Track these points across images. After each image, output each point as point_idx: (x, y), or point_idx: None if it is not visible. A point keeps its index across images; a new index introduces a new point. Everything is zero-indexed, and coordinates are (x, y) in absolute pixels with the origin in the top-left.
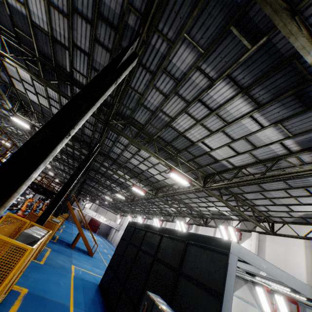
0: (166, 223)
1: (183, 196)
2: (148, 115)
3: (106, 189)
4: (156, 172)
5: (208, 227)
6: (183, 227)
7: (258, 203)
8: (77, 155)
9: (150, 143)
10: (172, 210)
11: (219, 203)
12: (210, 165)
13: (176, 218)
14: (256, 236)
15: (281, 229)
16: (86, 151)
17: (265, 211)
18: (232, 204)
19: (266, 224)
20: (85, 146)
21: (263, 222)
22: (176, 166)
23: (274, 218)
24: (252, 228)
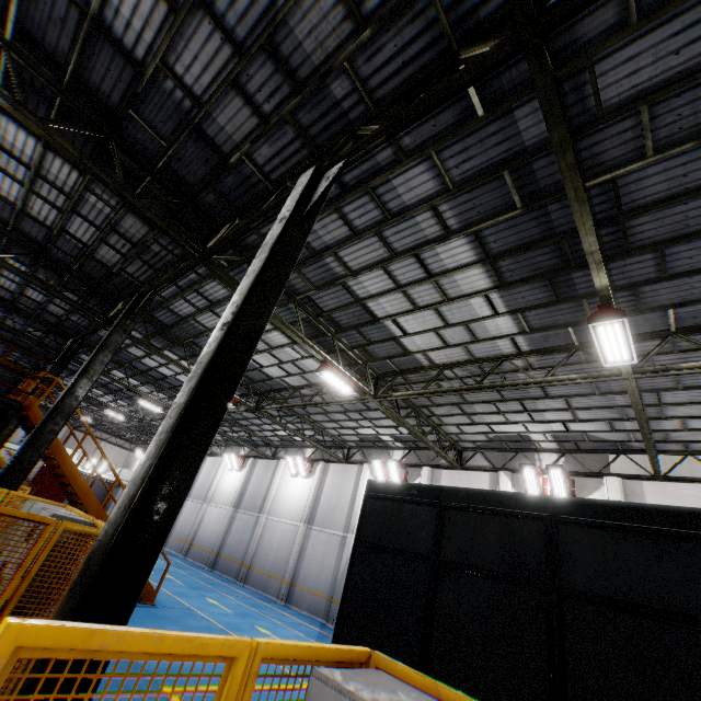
0: (326, 465)
1: (445, 397)
2: (689, 59)
3: (135, 378)
4: (428, 324)
5: (469, 472)
6: (394, 474)
7: (674, 413)
8: (72, 244)
9: (535, 208)
10: (360, 435)
11: (550, 414)
12: (689, 305)
13: (359, 452)
14: (619, 486)
15: (677, 468)
16: (142, 228)
17: (668, 431)
18: (587, 417)
19: (637, 456)
20: (150, 204)
21: (628, 453)
22: (542, 306)
23: (668, 444)
24: (602, 469)
